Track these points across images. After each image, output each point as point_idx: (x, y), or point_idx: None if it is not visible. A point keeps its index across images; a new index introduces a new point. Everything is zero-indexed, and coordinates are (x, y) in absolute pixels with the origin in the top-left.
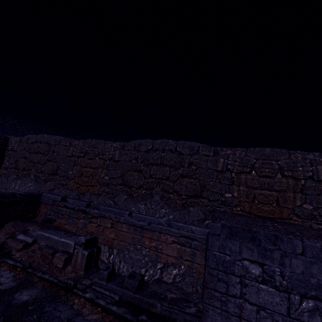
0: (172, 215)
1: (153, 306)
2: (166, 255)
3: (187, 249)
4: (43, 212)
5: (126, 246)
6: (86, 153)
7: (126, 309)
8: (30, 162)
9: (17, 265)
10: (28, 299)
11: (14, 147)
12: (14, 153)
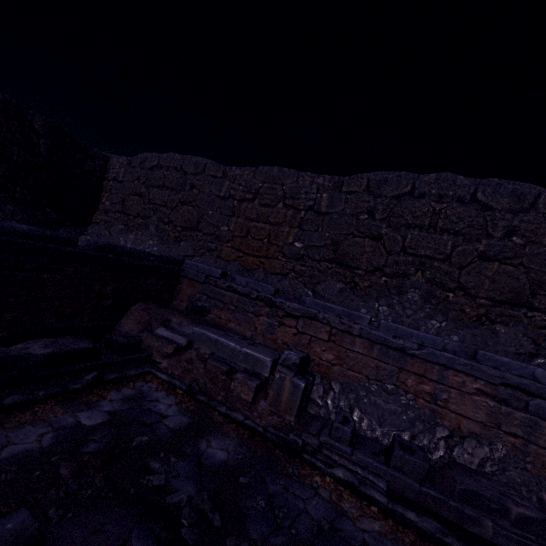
0: (457, 335)
1: (472, 522)
2: (458, 415)
3: (517, 413)
4: (185, 293)
5: (360, 381)
6: (257, 193)
7: (438, 524)
8: (148, 203)
9: (176, 385)
10: (226, 457)
11: (119, 174)
12: (118, 185)
